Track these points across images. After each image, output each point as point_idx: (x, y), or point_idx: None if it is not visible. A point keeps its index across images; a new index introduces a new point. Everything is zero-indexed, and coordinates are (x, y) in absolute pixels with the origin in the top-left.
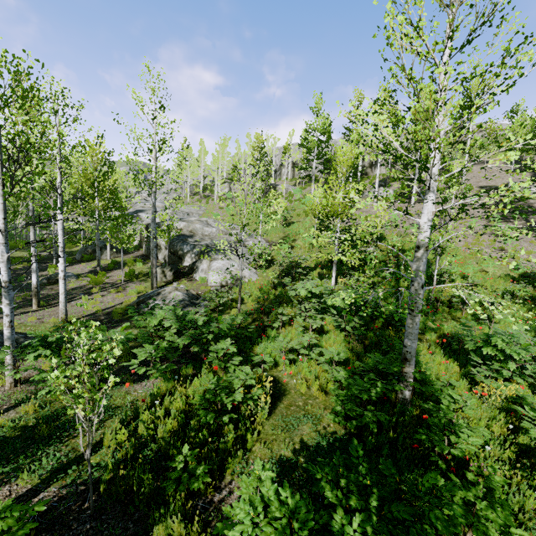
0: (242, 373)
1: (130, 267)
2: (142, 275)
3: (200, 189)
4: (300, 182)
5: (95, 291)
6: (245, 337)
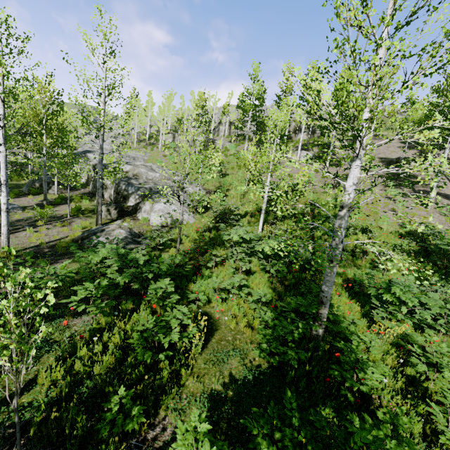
0: (179, 314)
1: (76, 203)
2: (88, 211)
3: (146, 137)
4: (235, 139)
5: (40, 224)
6: (182, 276)
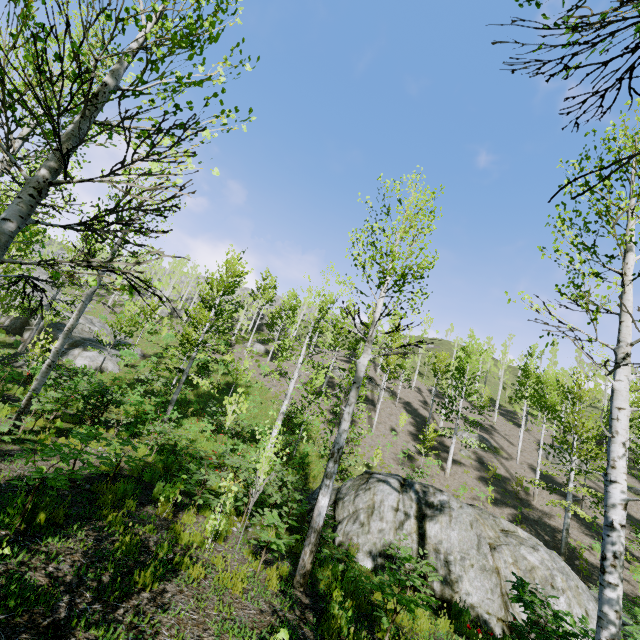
0: None
1: None
2: (5, 344)
3: None
4: None
5: None
6: None
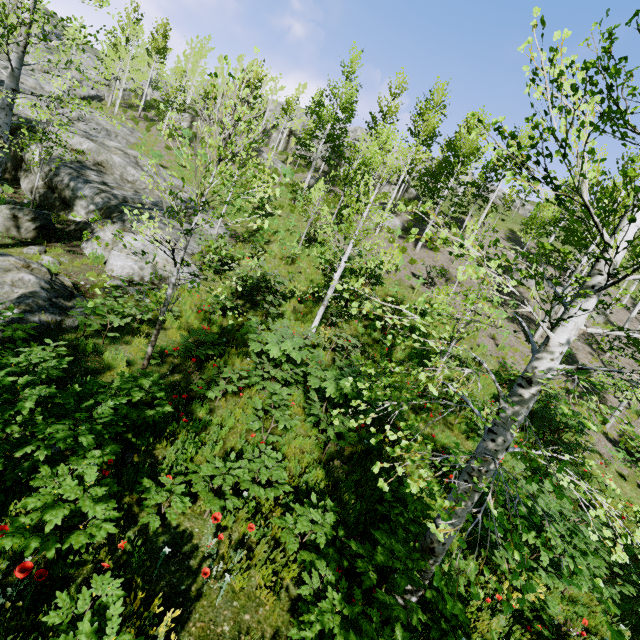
0: None
1: None
2: None
3: (141, 103)
4: (292, 161)
5: None
6: (145, 425)
